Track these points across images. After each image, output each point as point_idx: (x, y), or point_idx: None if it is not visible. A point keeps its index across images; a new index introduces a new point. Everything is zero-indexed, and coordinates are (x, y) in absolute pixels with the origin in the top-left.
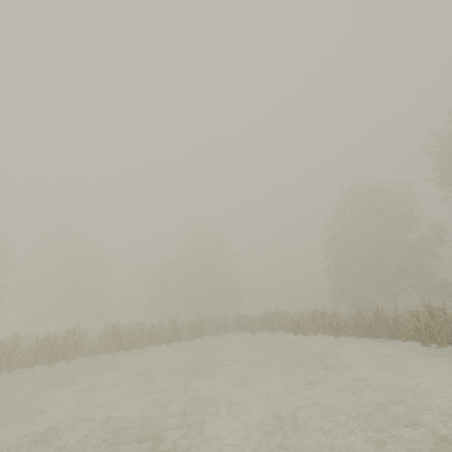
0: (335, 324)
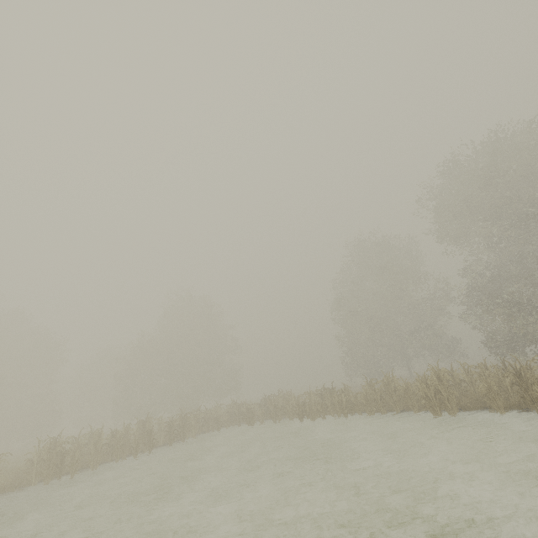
0: (344, 401)
